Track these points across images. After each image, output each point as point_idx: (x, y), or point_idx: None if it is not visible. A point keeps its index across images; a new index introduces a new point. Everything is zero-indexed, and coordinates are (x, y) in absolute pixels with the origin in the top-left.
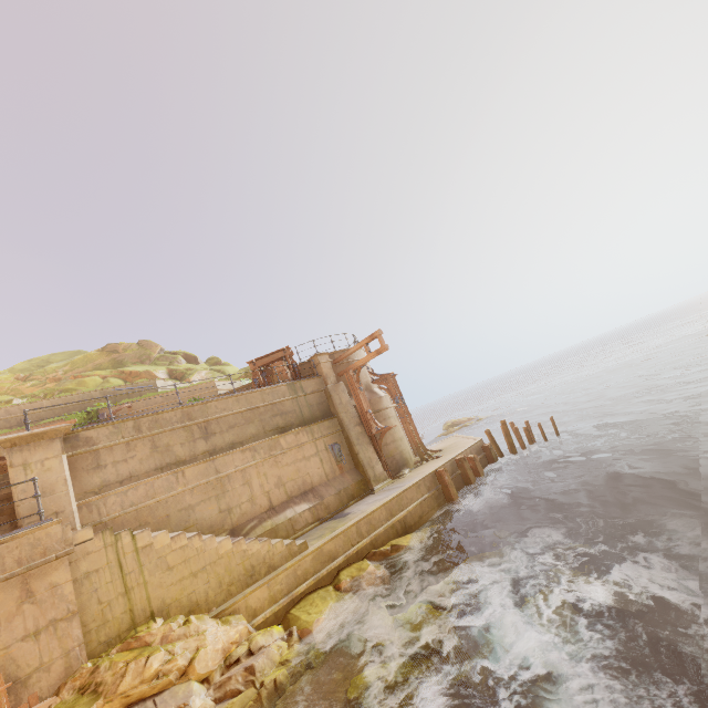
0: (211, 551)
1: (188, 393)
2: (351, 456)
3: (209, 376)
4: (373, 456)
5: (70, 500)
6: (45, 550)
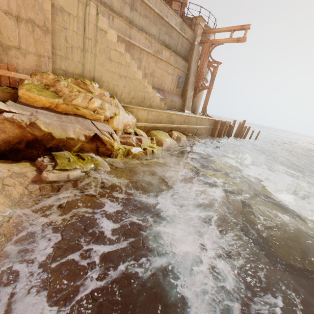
0: (132, 71)
1: None
2: (182, 89)
3: None
4: (191, 96)
5: None
6: None
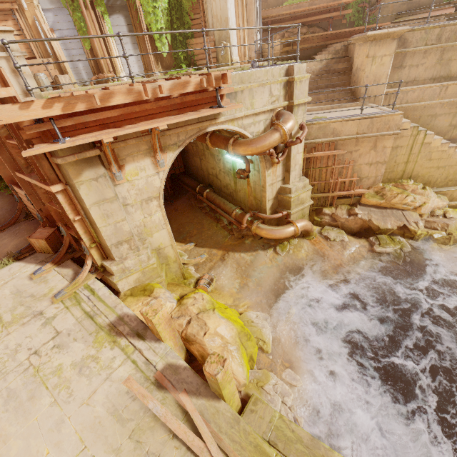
0: (454, 159)
1: None
2: None
3: None
4: None
5: (383, 90)
6: (388, 128)
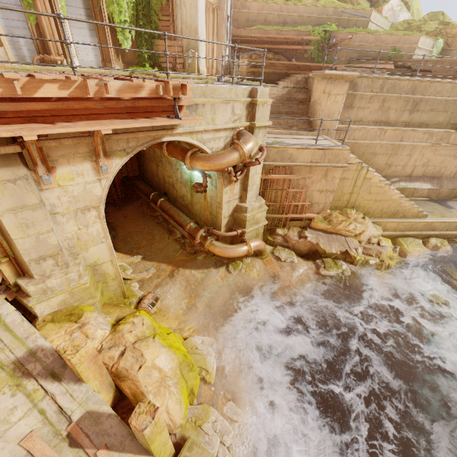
0: (388, 195)
1: (394, 41)
2: None
3: (397, 10)
4: None
5: (335, 125)
6: (338, 160)
